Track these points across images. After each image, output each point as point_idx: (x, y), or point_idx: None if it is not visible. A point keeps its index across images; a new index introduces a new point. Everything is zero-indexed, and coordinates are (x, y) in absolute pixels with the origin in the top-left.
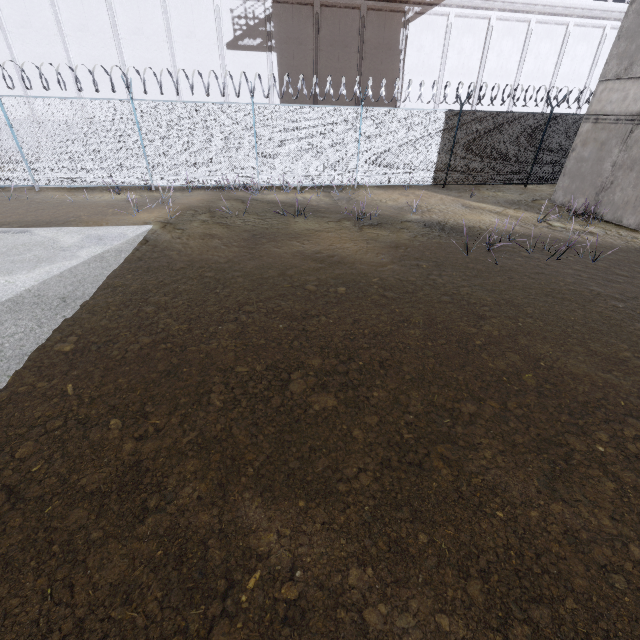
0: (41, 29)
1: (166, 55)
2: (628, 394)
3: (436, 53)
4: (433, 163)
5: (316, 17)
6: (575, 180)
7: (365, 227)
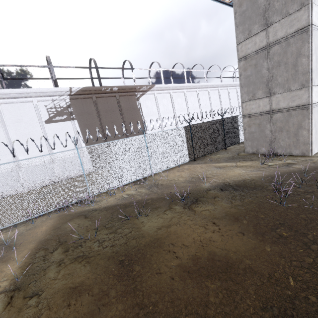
0: None
1: (1, 134)
2: None
3: (154, 107)
4: (186, 151)
5: (95, 102)
6: (254, 141)
7: (193, 206)
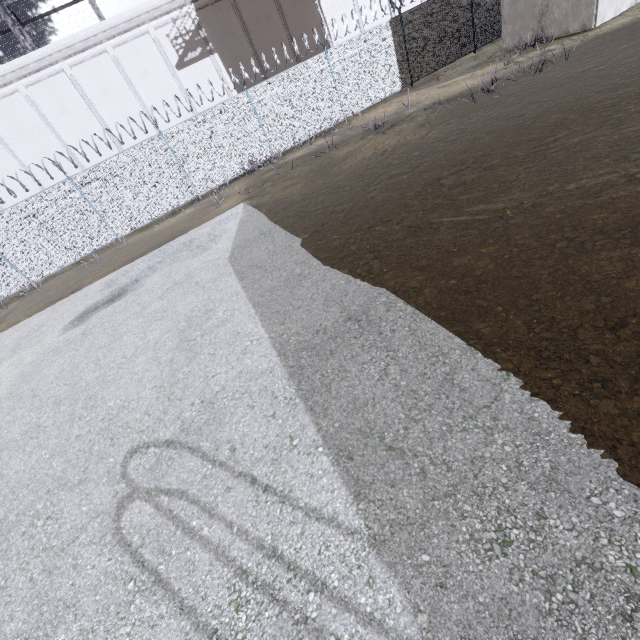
0: (32, 129)
1: (134, 101)
2: (633, 91)
3: None
4: (396, 70)
5: (235, 5)
6: (516, 22)
7: (385, 131)
